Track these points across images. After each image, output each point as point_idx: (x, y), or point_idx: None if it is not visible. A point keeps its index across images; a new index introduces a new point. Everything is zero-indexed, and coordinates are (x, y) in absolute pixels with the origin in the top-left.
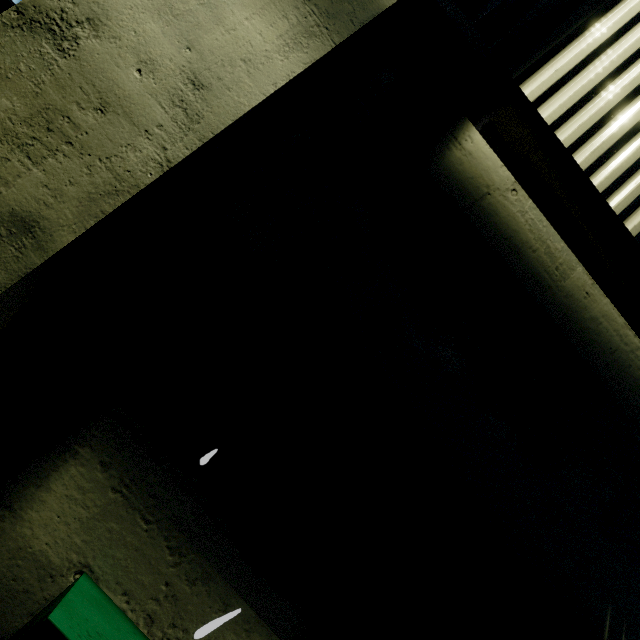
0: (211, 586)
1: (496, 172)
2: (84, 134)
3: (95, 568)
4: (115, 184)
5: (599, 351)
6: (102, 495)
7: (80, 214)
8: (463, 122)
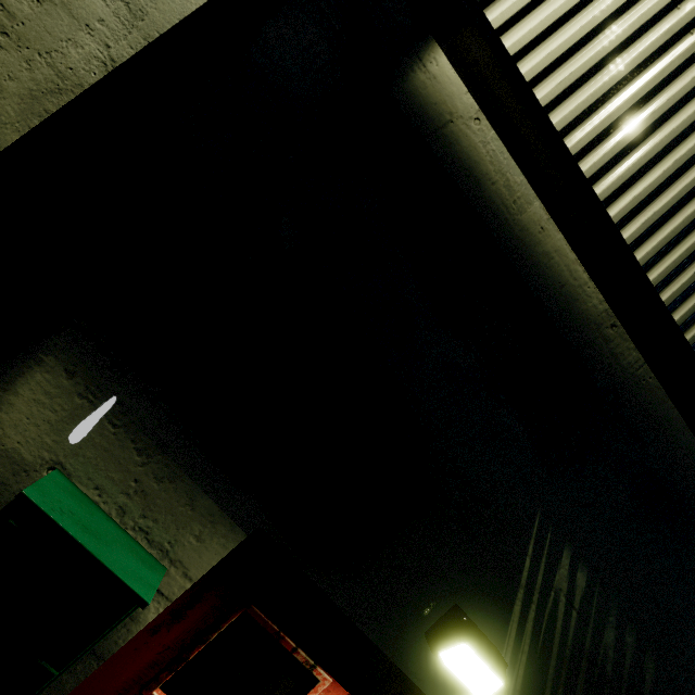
0: (178, 484)
1: (460, 99)
2: (20, 25)
3: (67, 465)
4: (57, 82)
5: (549, 285)
6: (69, 400)
7: (23, 112)
8: (429, 42)
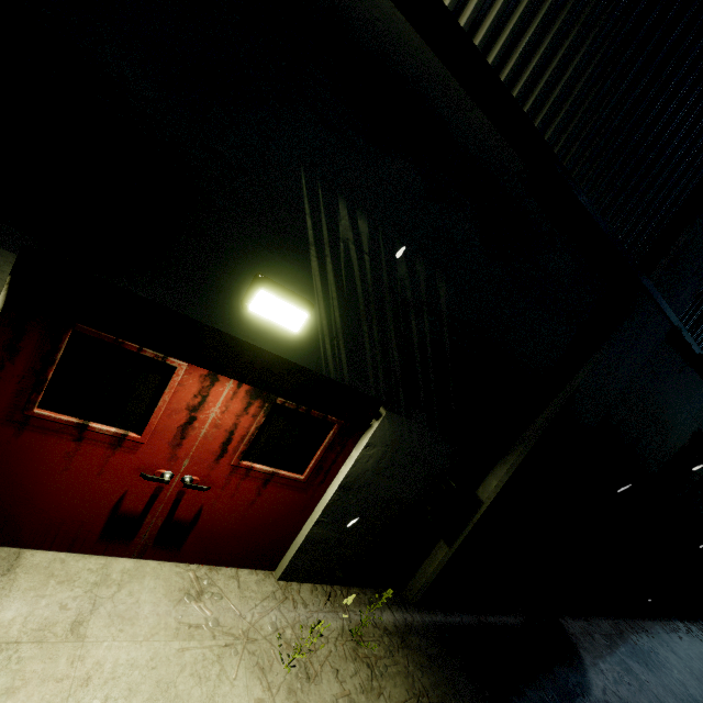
0: None
1: None
2: None
3: None
4: None
5: None
6: None
7: None
8: None
